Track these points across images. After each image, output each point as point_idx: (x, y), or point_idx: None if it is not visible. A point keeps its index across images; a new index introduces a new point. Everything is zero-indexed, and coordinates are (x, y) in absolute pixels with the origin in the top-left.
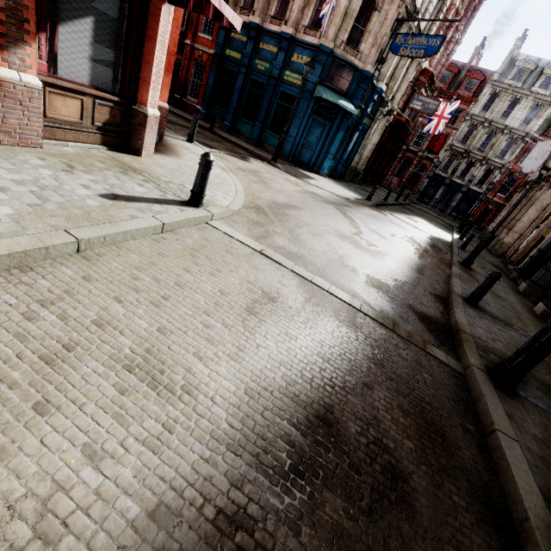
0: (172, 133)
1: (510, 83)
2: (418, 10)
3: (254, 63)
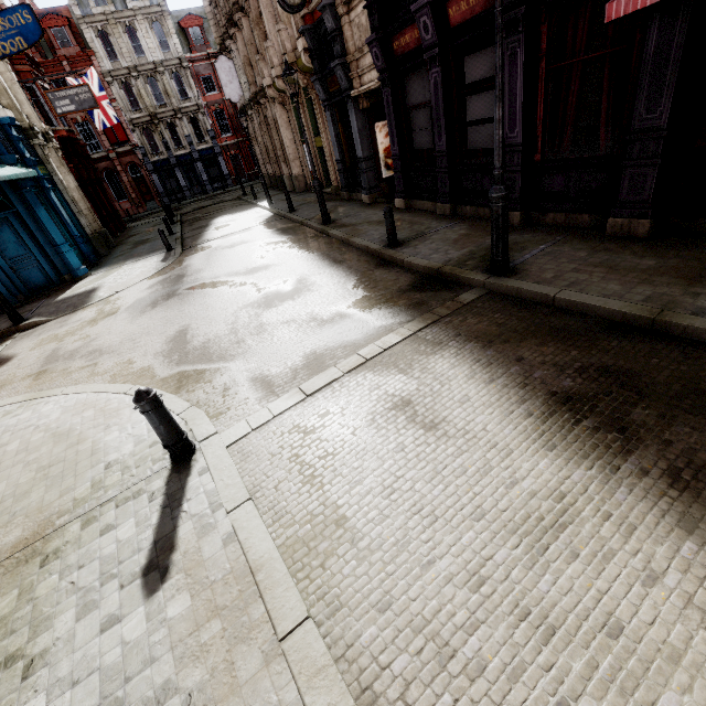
0: None
1: (101, 12)
2: None
3: None
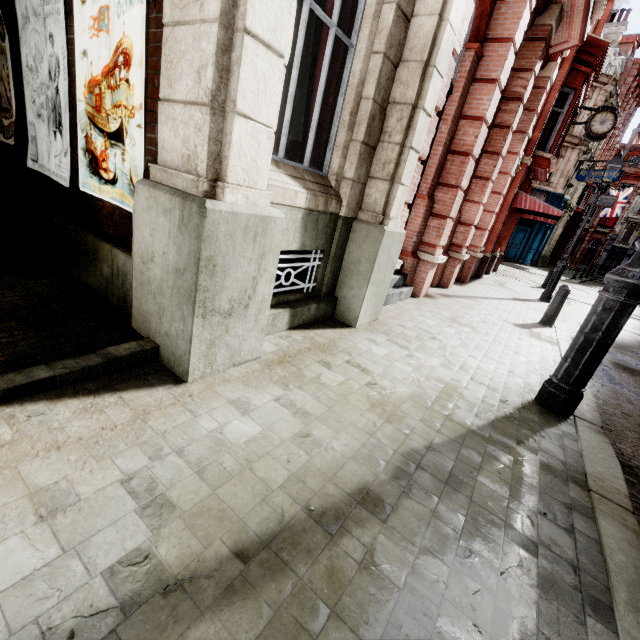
0: None
1: None
2: (591, 148)
3: None
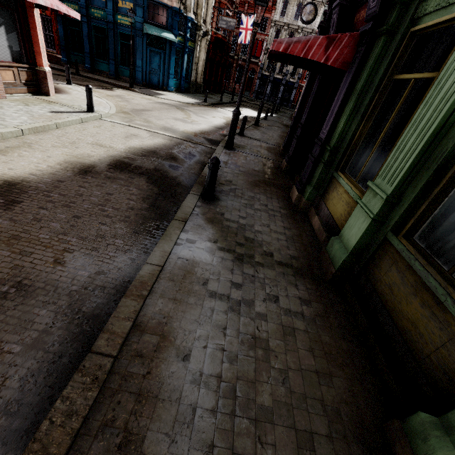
0: (54, 80)
1: None
2: None
3: (91, 12)
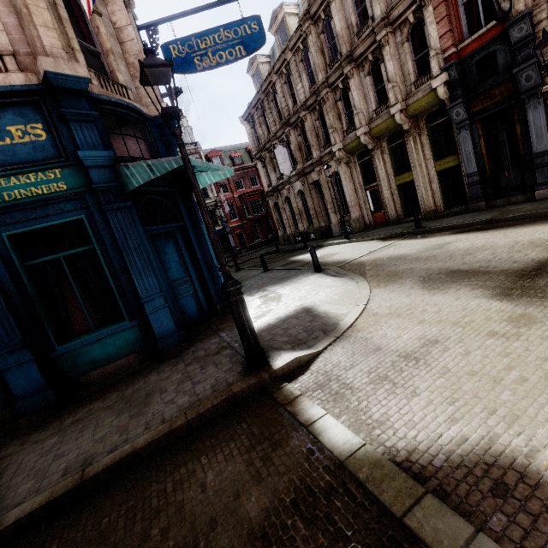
0: None
1: None
2: None
3: None
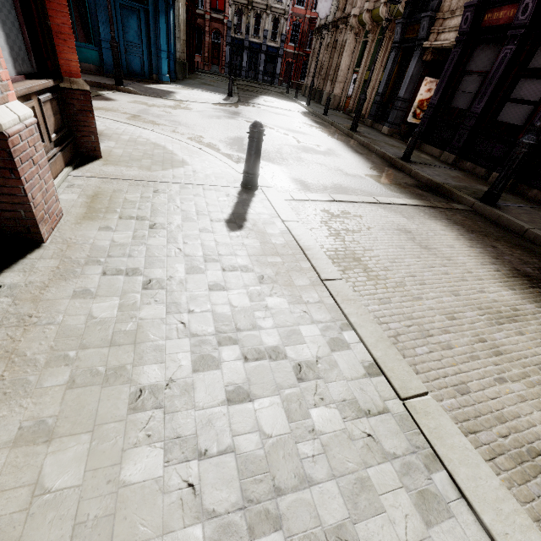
0: None
1: None
2: None
3: None
